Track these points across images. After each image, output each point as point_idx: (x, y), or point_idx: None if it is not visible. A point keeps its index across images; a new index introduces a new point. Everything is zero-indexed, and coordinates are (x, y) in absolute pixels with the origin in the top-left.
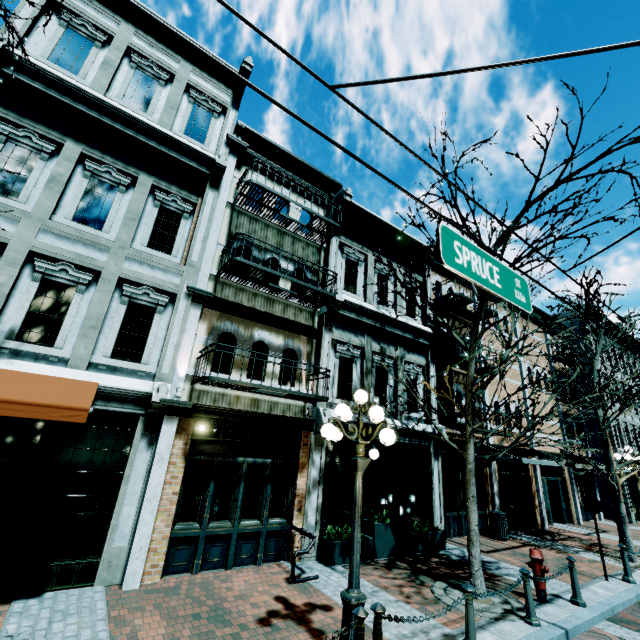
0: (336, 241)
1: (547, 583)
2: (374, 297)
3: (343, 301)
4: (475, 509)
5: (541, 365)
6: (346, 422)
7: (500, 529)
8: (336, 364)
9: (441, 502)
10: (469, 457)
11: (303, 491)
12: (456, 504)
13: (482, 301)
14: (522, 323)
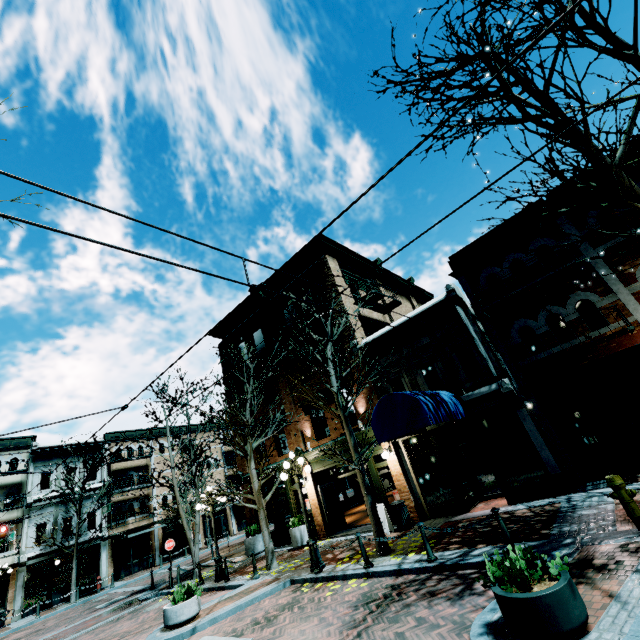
0: (33, 468)
1: (120, 583)
2: (63, 483)
3: (35, 500)
4: (75, 572)
5: (213, 455)
6: (38, 555)
7: (149, 563)
8: (35, 529)
9: (107, 566)
10: (74, 554)
11: (13, 594)
12: (129, 561)
13: (82, 490)
14: (197, 437)
